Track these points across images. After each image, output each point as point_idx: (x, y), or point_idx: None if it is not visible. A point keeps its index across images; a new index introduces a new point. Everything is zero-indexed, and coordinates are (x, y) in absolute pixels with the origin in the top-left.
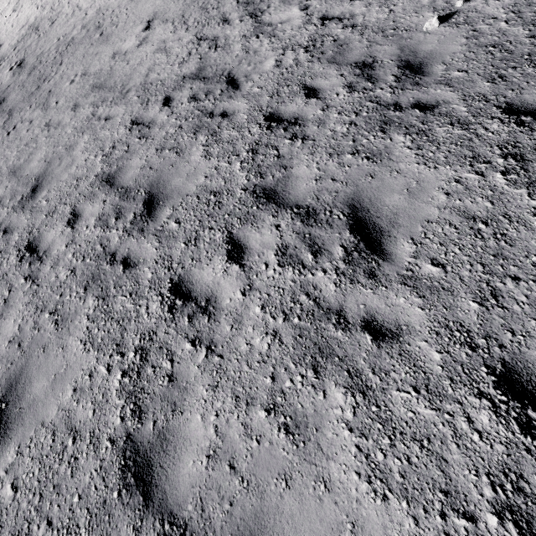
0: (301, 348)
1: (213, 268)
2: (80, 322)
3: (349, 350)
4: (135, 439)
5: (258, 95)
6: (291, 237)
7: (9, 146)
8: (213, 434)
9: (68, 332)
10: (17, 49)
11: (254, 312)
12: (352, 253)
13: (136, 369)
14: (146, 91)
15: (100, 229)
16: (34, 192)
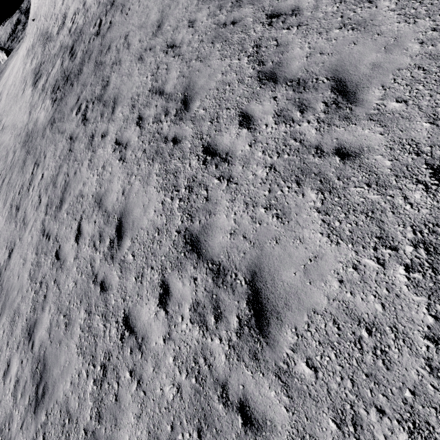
0: None
1: None
2: (215, 54)
3: None
4: (263, 71)
5: None
6: None
7: (131, 18)
8: (308, 50)
9: (209, 61)
10: None
11: (325, 0)
12: None
13: (255, 52)
14: None
15: (210, 19)
16: (159, 27)
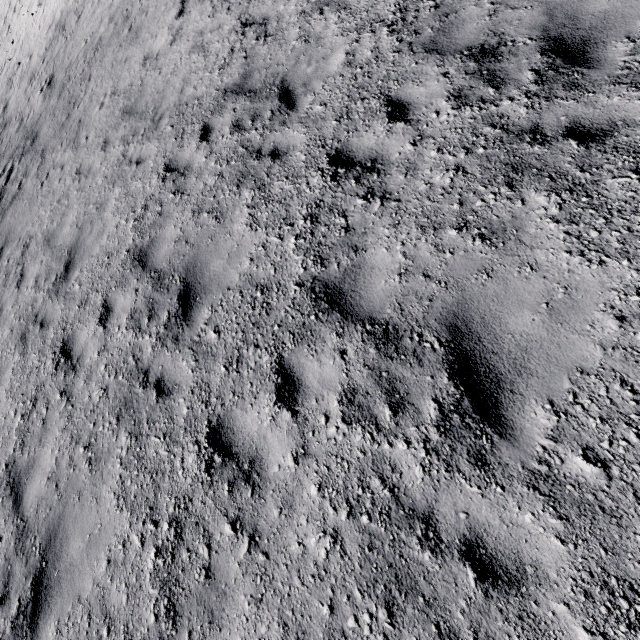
0: (371, 569)
1: (259, 411)
2: (113, 467)
3: (440, 589)
4: None
5: (320, 117)
6: (362, 374)
7: (43, 204)
8: None
9: (101, 479)
10: (45, 61)
11: (308, 494)
12: (450, 415)
13: (171, 549)
14: (181, 117)
15: (132, 332)
16: (67, 271)
